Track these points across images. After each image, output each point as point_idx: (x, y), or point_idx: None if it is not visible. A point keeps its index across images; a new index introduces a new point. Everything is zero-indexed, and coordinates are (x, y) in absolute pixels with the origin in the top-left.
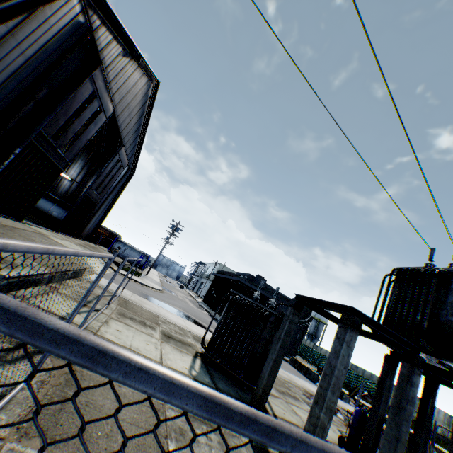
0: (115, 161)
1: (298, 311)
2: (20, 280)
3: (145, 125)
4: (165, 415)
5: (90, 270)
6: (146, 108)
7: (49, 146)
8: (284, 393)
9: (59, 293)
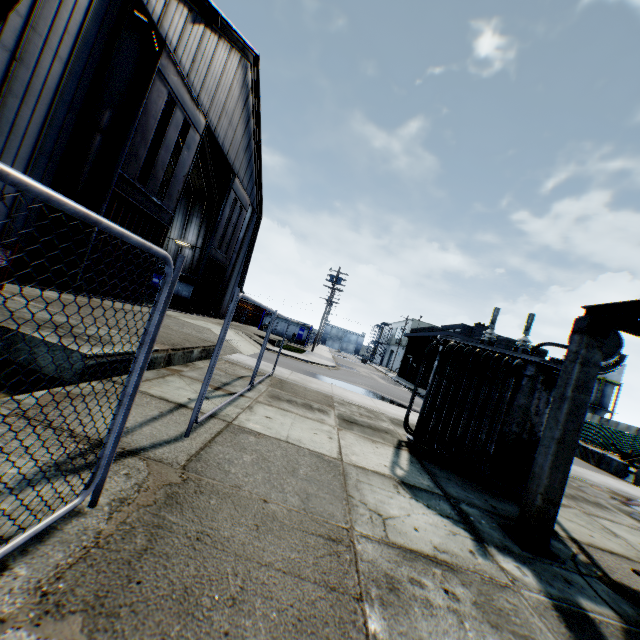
0: (232, 202)
1: (597, 338)
2: (115, 361)
3: (257, 136)
4: (353, 552)
5: (231, 349)
6: (251, 108)
7: (139, 195)
8: (574, 499)
9: (181, 376)
